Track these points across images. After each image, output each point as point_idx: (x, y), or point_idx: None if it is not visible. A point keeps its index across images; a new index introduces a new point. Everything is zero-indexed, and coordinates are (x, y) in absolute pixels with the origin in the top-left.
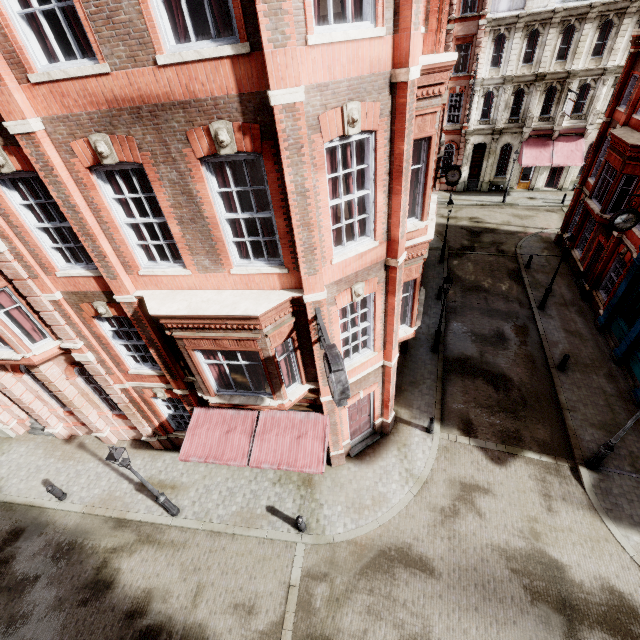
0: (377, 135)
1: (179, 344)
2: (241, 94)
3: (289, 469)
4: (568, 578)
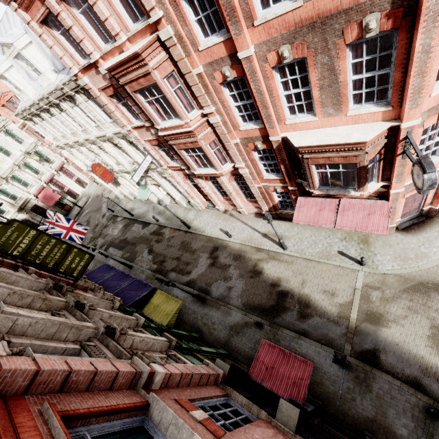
0: None
1: (304, 162)
2: None
3: (362, 231)
4: None
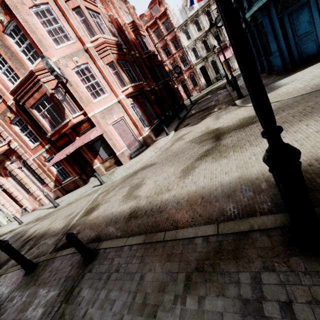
0: (50, 4)
1: (26, 107)
2: (0, 4)
3: (79, 145)
4: (221, 128)
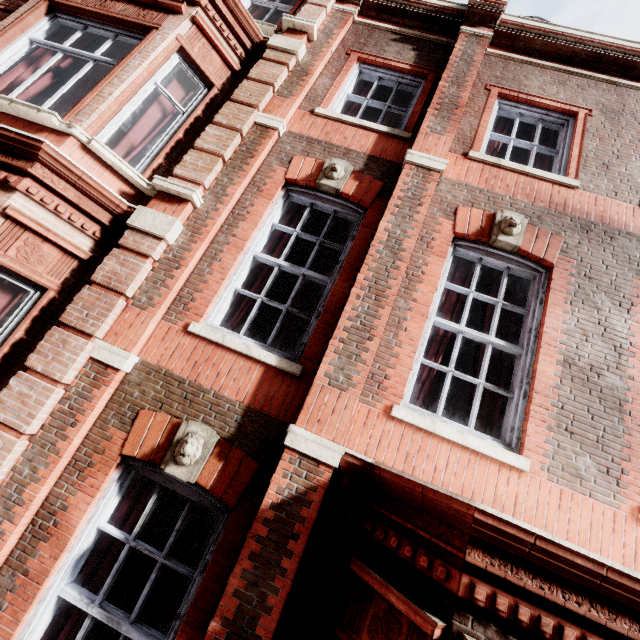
0: None
1: None
2: None
3: None
4: None
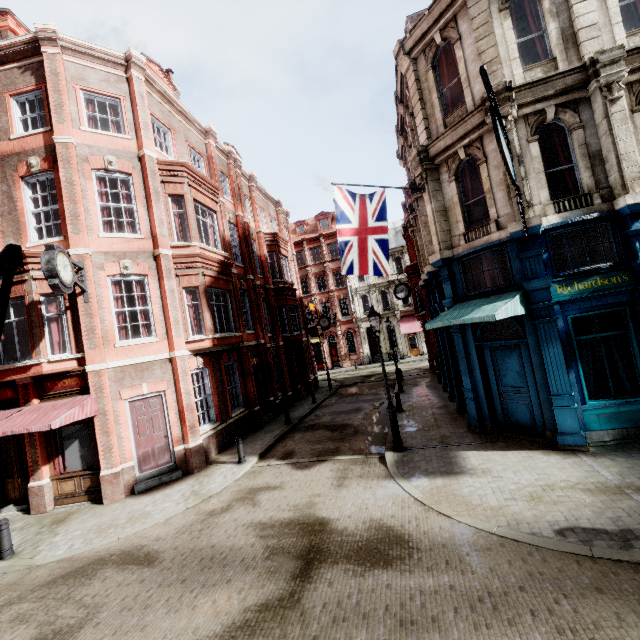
0: (133, 177)
1: None
2: (46, 146)
3: (15, 430)
4: (330, 528)
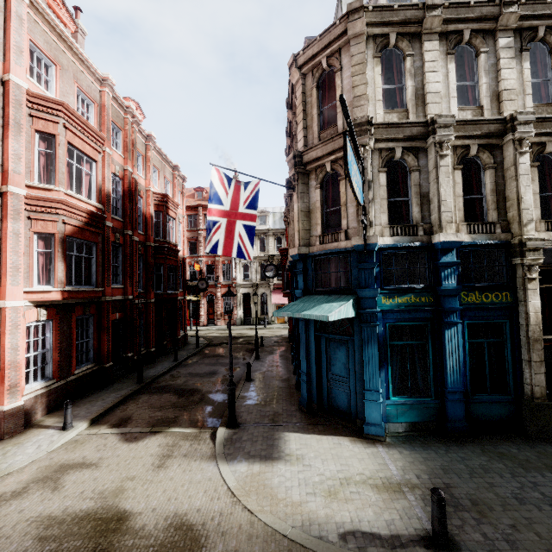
0: None
1: None
2: None
3: None
4: (126, 527)
